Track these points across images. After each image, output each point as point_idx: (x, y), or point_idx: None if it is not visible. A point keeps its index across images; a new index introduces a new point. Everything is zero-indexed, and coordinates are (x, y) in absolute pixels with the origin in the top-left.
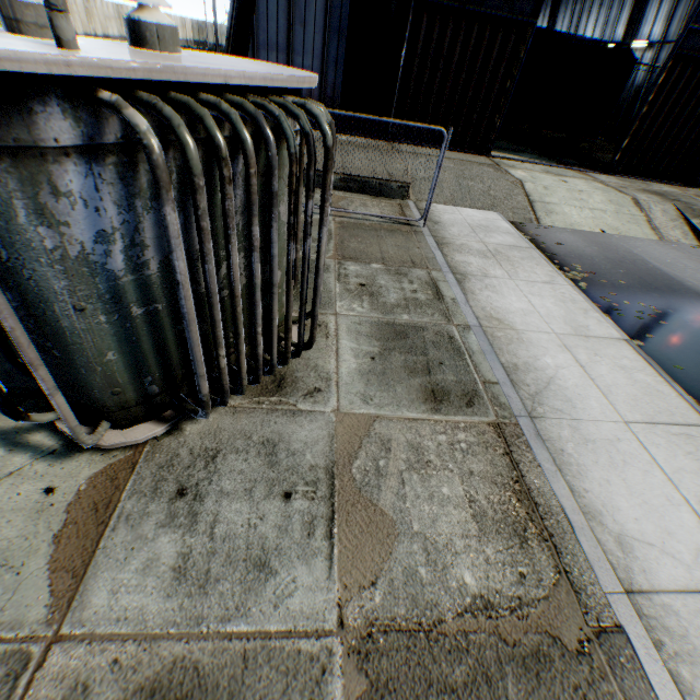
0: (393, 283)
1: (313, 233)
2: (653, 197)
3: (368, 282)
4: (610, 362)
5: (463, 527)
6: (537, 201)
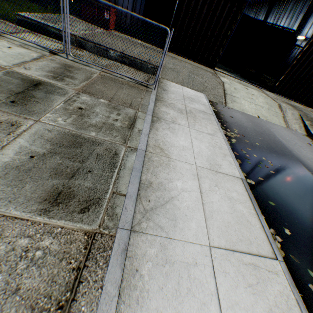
0: (104, 112)
1: (77, 75)
2: (289, 106)
3: (86, 108)
4: (224, 193)
5: None
6: (228, 94)
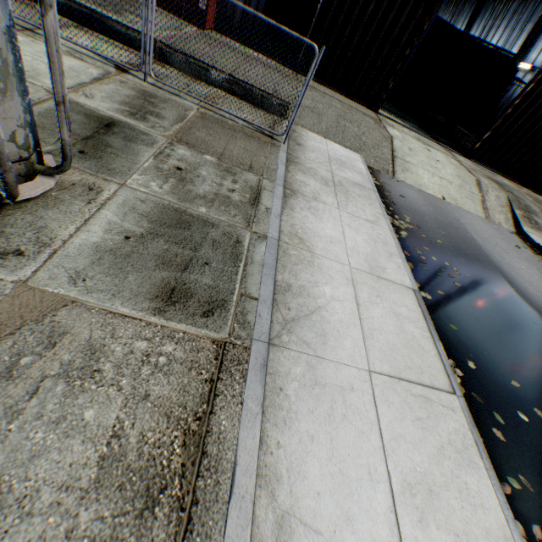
0: (214, 177)
1: (165, 112)
2: (493, 184)
3: (187, 168)
4: (389, 307)
5: (73, 473)
6: (399, 158)
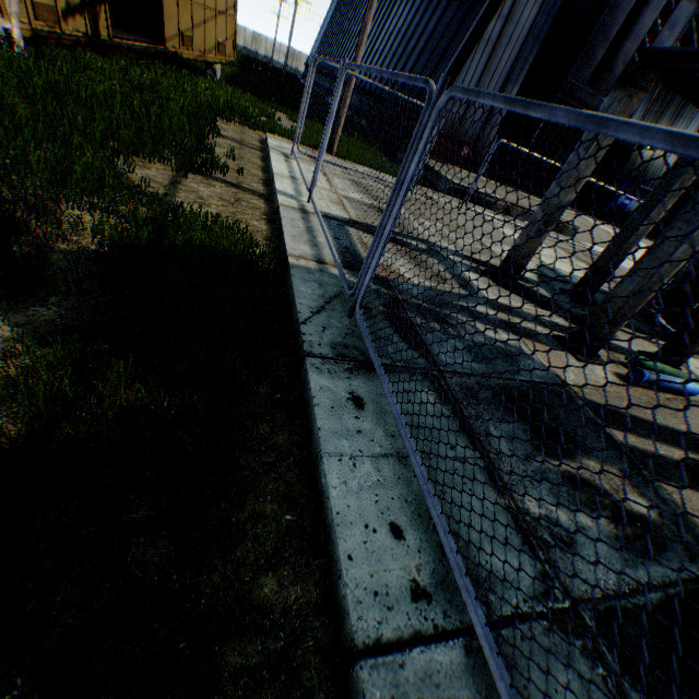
0: None
1: (582, 258)
2: None
3: None
4: None
5: None
6: None
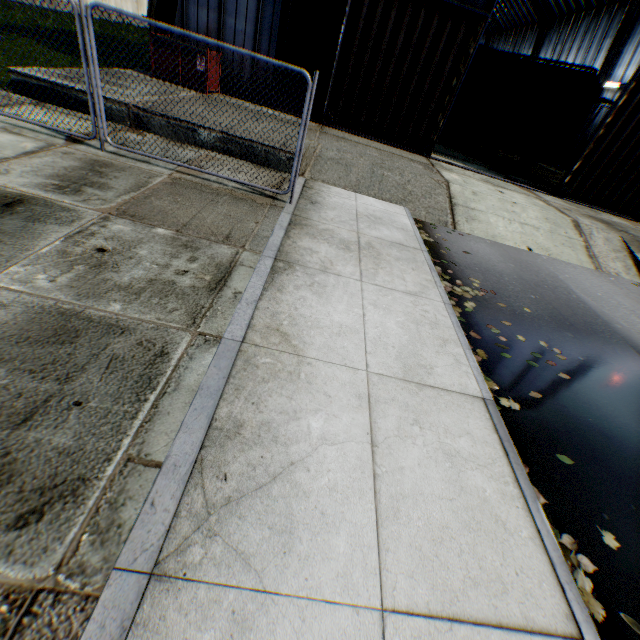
0: (159, 256)
1: (117, 181)
2: (598, 224)
3: (116, 248)
4: (436, 441)
5: None
6: (460, 205)
